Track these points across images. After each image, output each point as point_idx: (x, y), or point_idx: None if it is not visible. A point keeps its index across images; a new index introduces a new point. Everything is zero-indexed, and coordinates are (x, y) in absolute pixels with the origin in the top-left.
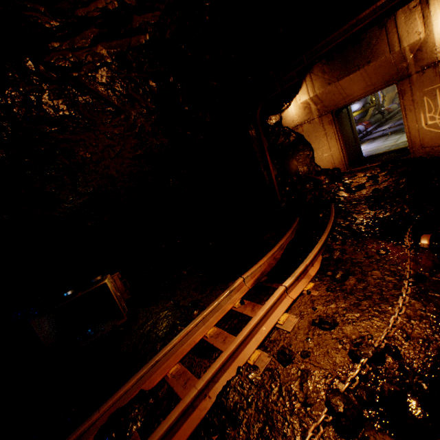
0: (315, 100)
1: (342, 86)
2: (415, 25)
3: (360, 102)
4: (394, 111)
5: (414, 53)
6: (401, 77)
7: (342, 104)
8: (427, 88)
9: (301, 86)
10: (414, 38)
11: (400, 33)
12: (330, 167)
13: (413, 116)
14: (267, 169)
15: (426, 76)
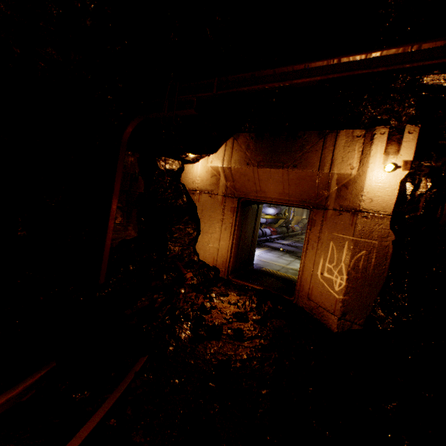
0: (228, 174)
1: (259, 175)
2: (352, 156)
3: (276, 209)
4: (296, 232)
5: (340, 187)
6: (318, 205)
7: (253, 196)
8: (338, 233)
9: (219, 148)
10: (346, 169)
11: (336, 155)
12: (210, 262)
13: (313, 255)
14: (105, 223)
15: (342, 219)
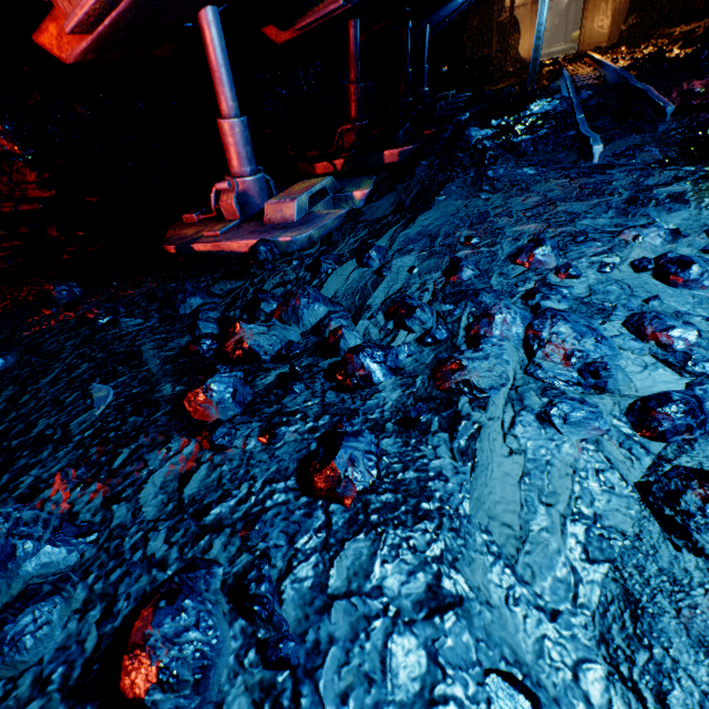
0: None
1: None
2: None
3: None
4: None
5: None
6: None
7: None
8: None
9: None
10: None
11: None
12: (526, 58)
13: (591, 19)
14: (508, 35)
15: None
